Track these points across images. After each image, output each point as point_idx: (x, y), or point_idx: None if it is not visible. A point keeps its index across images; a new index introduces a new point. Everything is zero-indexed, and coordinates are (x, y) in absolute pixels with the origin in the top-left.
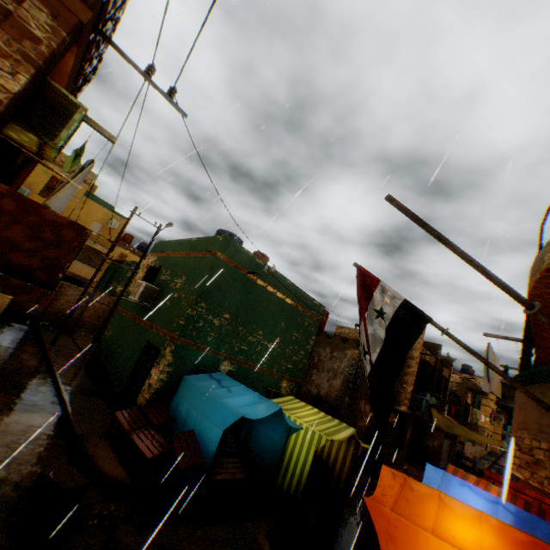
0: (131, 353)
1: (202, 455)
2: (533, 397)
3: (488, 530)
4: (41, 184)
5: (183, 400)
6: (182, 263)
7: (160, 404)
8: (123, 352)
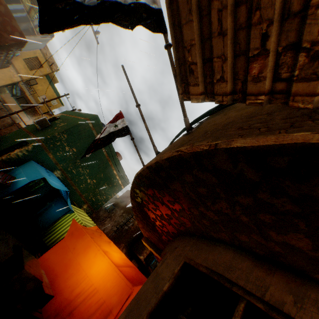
0: (13, 143)
1: (11, 184)
2: (143, 164)
3: (118, 254)
4: (28, 56)
5: (22, 168)
6: (70, 119)
7: (9, 164)
8: (9, 142)
